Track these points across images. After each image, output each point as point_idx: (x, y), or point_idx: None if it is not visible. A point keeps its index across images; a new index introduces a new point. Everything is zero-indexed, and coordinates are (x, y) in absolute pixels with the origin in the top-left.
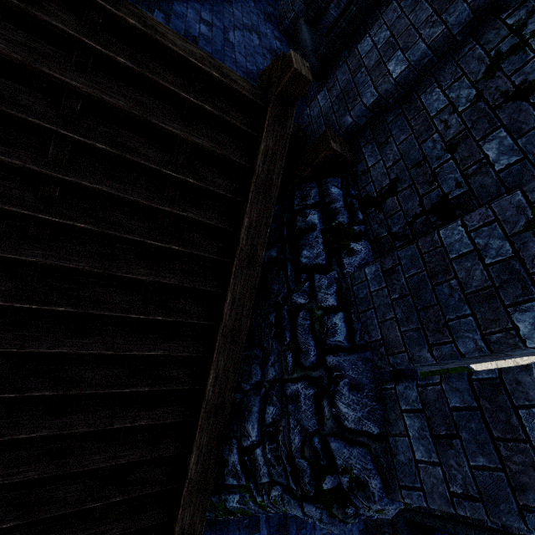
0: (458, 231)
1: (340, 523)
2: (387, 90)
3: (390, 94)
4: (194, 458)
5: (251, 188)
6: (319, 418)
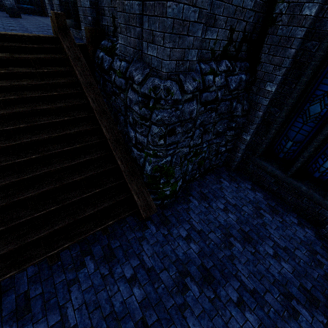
0: None
1: (164, 110)
2: None
3: None
4: (119, 162)
5: (71, 61)
6: (136, 92)
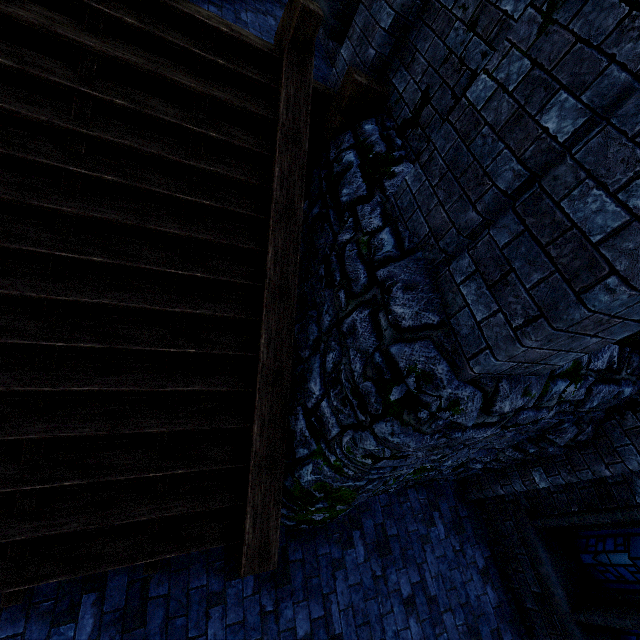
0: (481, 81)
1: (415, 433)
2: (403, 5)
3: (407, 9)
4: (257, 428)
5: (277, 137)
6: (377, 334)
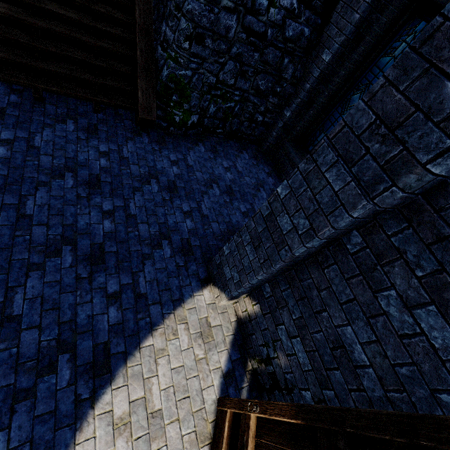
0: None
1: (197, 2)
2: None
3: None
4: (139, 53)
5: None
6: None
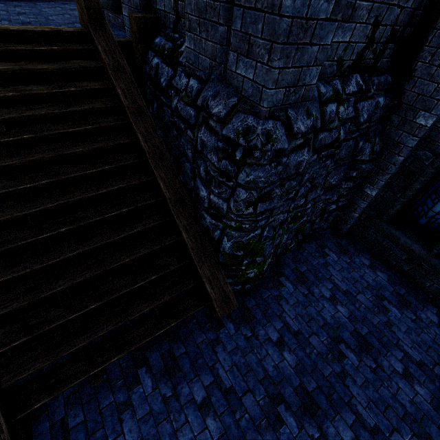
0: None
1: (259, 167)
2: None
3: None
4: (185, 235)
5: (109, 73)
6: (214, 133)
